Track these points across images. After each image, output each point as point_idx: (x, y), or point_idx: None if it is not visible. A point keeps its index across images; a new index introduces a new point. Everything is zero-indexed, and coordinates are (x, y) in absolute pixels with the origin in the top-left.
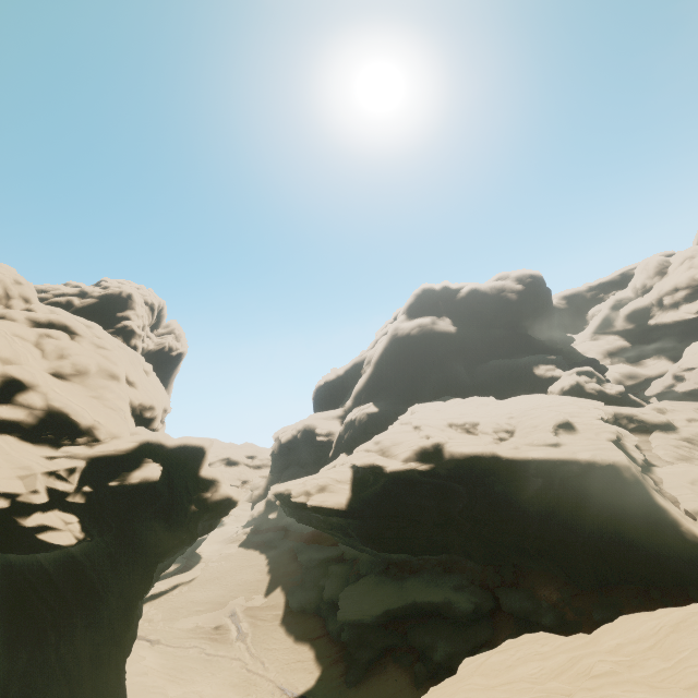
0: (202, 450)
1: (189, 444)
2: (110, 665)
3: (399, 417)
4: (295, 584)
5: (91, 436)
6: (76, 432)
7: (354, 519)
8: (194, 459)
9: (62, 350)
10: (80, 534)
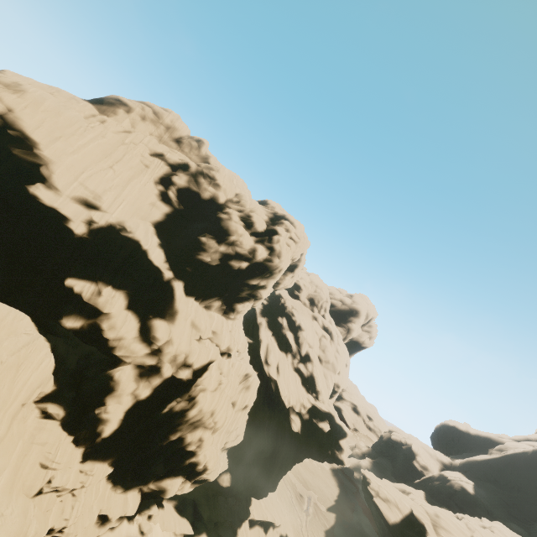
0: (346, 434)
1: (343, 427)
2: (281, 474)
3: (482, 517)
4: (343, 523)
5: (317, 395)
6: (314, 390)
7: (392, 535)
8: (341, 435)
9: (325, 347)
10: (299, 430)
